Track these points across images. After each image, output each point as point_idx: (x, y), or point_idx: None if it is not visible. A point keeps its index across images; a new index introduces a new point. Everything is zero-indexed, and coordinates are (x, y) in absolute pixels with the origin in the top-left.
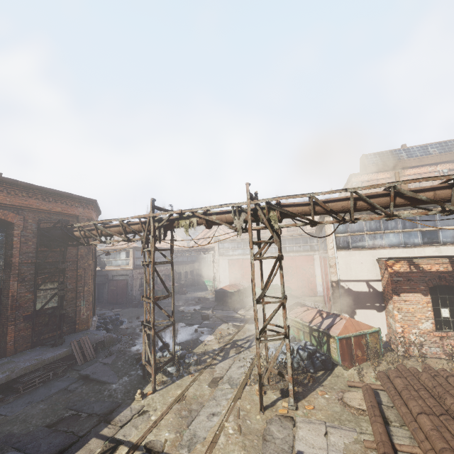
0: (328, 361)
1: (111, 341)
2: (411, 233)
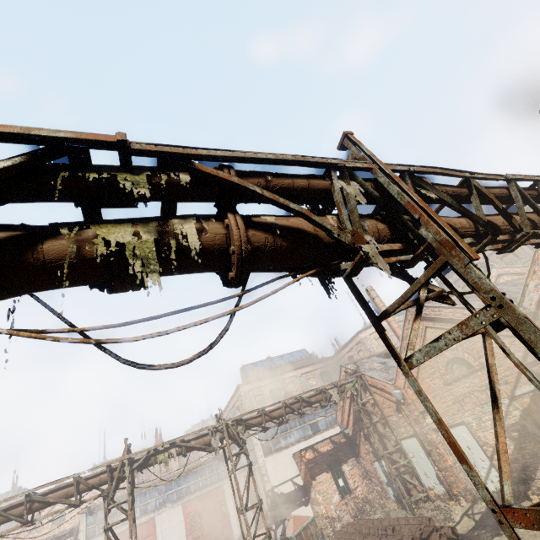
0: None
1: None
2: (305, 427)
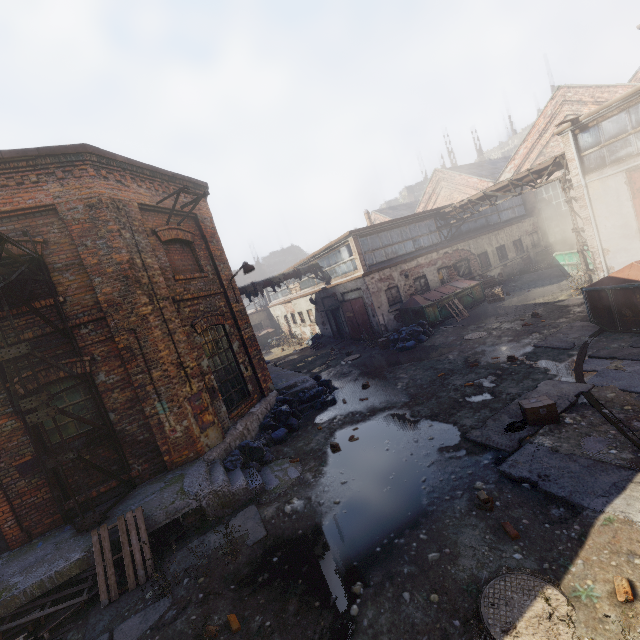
0: None
1: (226, 502)
2: None
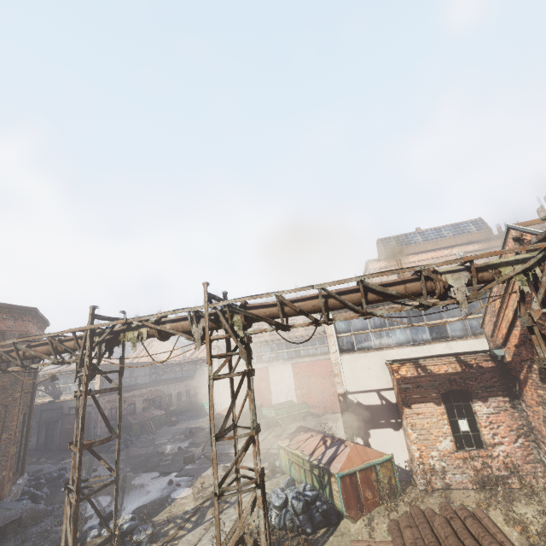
0: (330, 512)
1: (34, 517)
2: (418, 327)
